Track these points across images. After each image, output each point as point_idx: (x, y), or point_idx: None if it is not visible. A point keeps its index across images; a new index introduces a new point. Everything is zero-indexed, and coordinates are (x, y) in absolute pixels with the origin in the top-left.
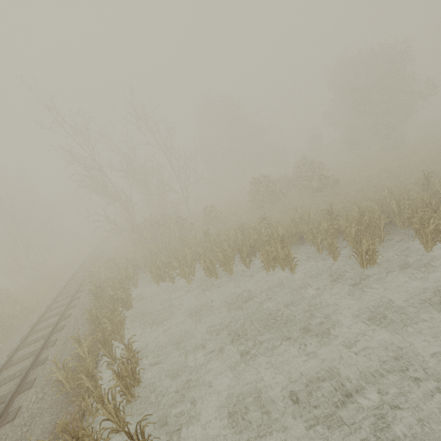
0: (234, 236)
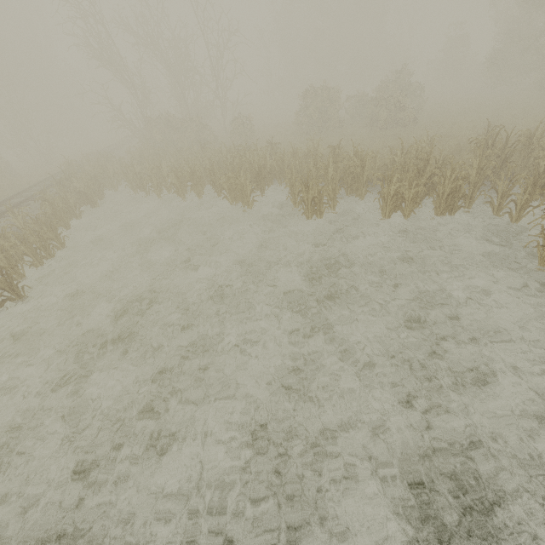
0: (223, 157)
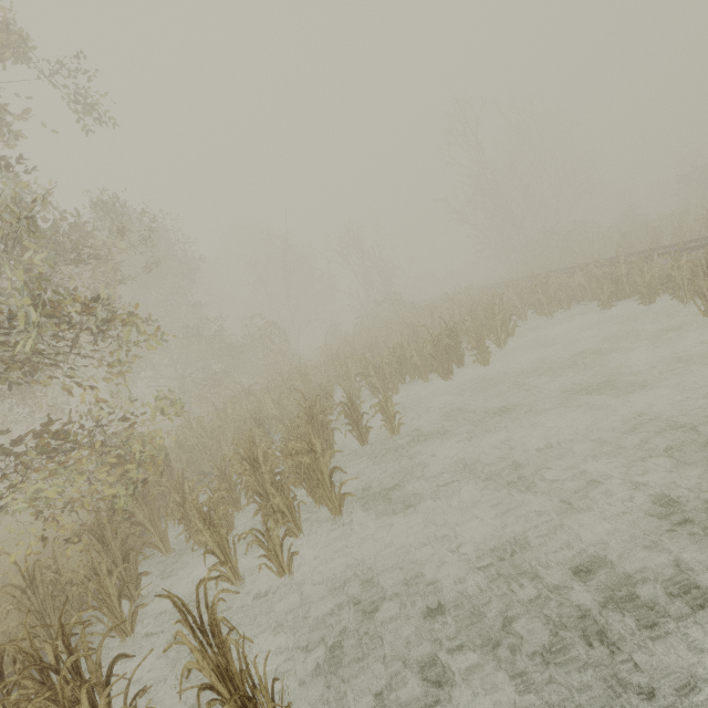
0: None
